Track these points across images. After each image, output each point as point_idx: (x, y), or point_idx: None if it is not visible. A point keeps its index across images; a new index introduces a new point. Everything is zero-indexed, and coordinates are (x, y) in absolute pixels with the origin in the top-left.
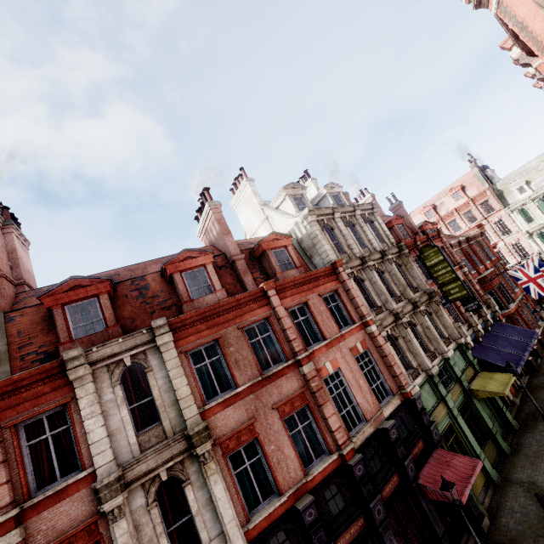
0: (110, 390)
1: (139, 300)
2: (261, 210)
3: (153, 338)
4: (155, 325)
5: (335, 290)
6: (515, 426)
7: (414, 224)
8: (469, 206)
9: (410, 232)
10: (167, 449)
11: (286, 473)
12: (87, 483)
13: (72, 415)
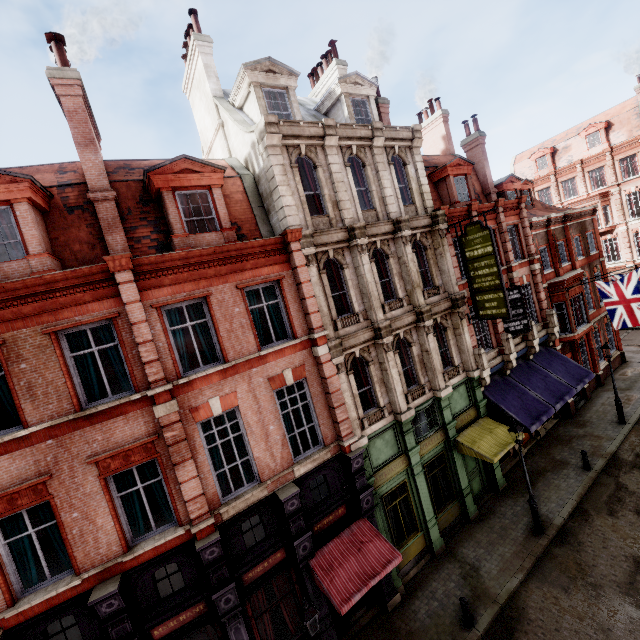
0: None
1: None
2: (214, 107)
3: None
4: None
5: (277, 280)
6: (501, 485)
7: (490, 179)
8: (604, 159)
9: (473, 191)
10: None
11: (91, 548)
12: None
13: None
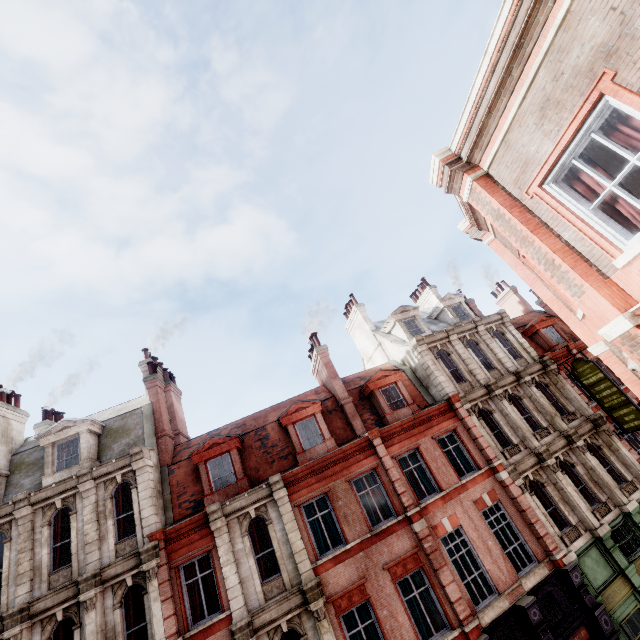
0: (241, 540)
1: (262, 450)
2: (373, 336)
3: (271, 492)
4: (272, 481)
5: (453, 429)
6: None
7: None
8: None
9: (564, 334)
10: (286, 601)
11: None
12: (226, 624)
13: (214, 561)
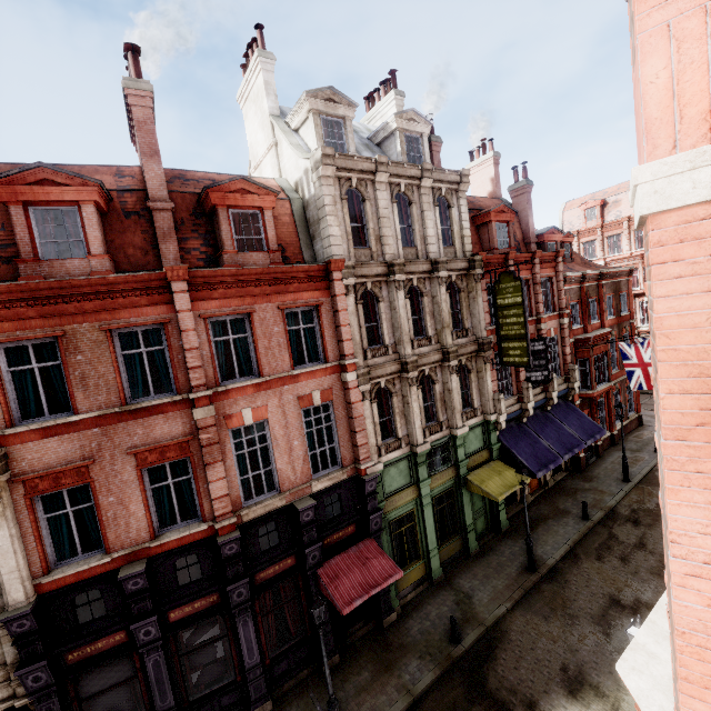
0: None
1: None
2: (270, 125)
3: None
4: None
5: (316, 305)
6: (503, 527)
7: (532, 228)
8: None
9: (514, 239)
10: None
11: (123, 531)
12: None
13: None
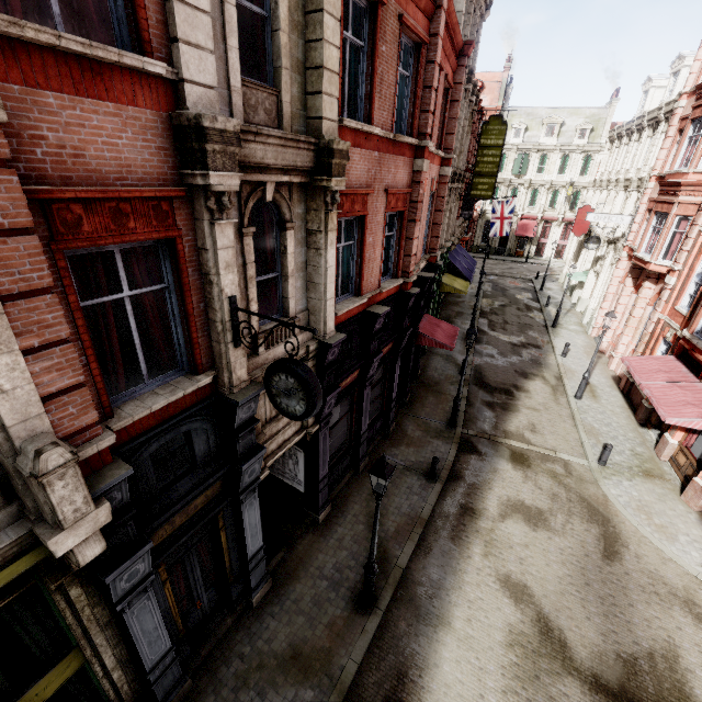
0: None
1: None
2: None
3: None
4: None
5: (447, 88)
6: None
7: None
8: None
9: None
10: (293, 148)
11: (370, 275)
12: (155, 101)
13: None
